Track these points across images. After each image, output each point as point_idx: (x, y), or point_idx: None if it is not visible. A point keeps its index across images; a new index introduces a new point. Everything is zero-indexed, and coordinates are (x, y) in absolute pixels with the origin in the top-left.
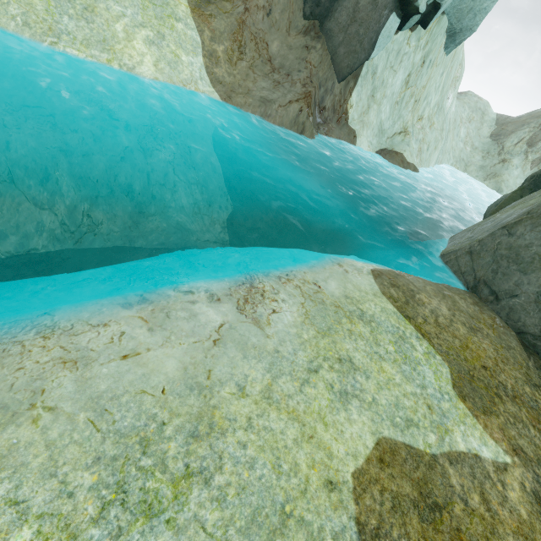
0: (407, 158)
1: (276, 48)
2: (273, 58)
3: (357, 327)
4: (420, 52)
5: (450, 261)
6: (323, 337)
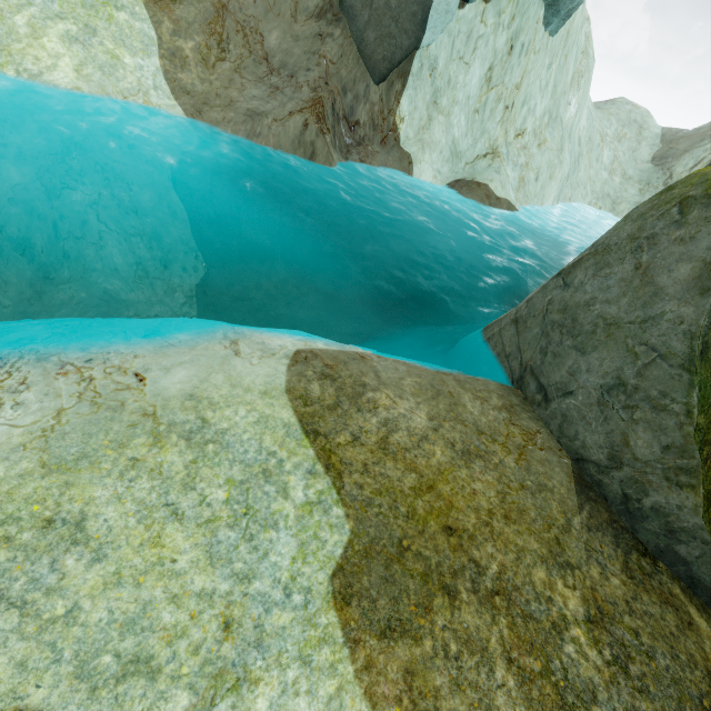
0: (495, 191)
1: (276, 41)
2: (271, 55)
3: (163, 453)
4: (504, 33)
5: (492, 337)
6: (46, 475)
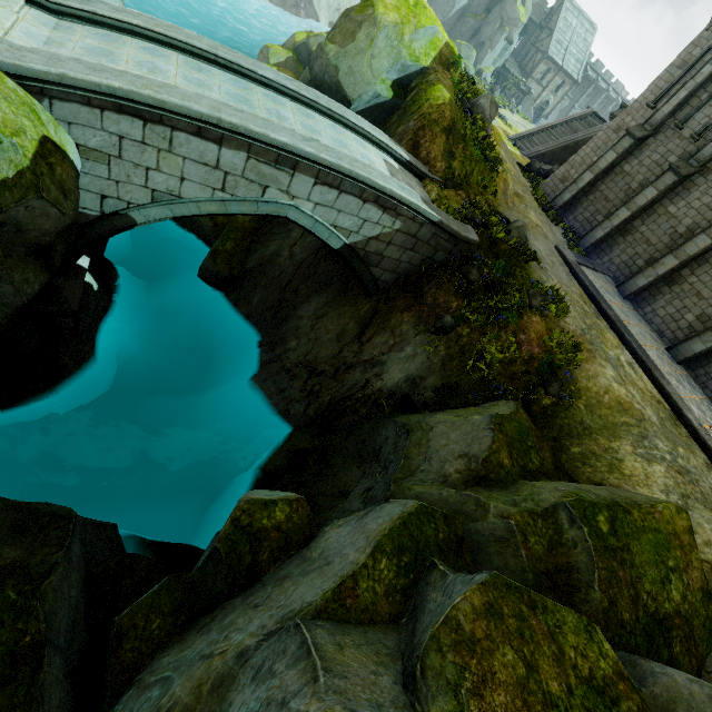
0: None
1: None
2: None
3: None
4: None
5: None
6: None
